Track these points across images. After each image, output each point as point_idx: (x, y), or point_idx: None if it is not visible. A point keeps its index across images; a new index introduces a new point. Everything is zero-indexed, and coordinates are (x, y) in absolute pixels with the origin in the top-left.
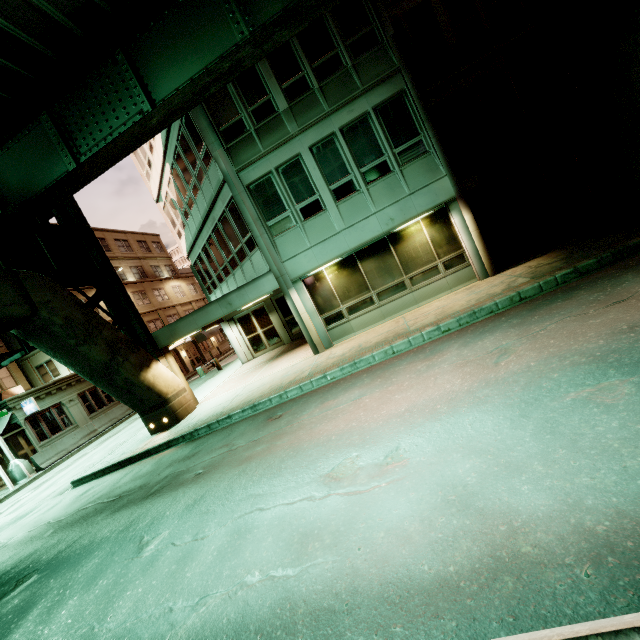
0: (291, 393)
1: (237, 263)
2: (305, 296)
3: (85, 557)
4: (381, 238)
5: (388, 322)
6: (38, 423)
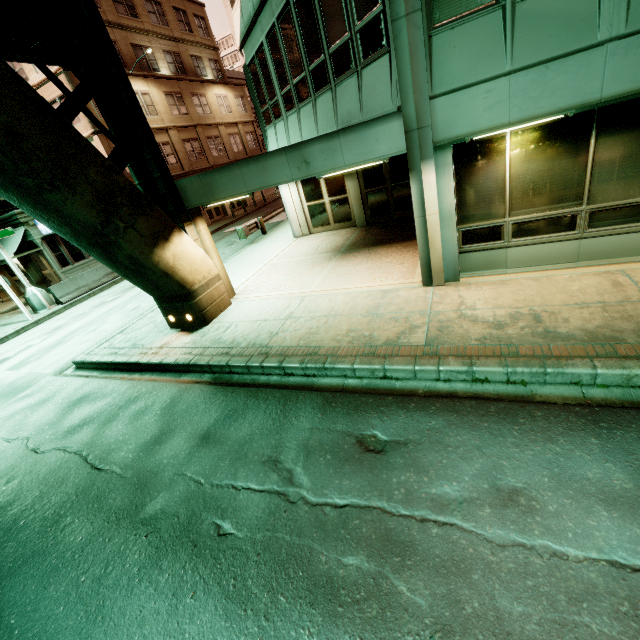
0: (393, 373)
1: (328, 78)
2: (448, 182)
3: None
4: None
5: (584, 272)
6: (57, 246)
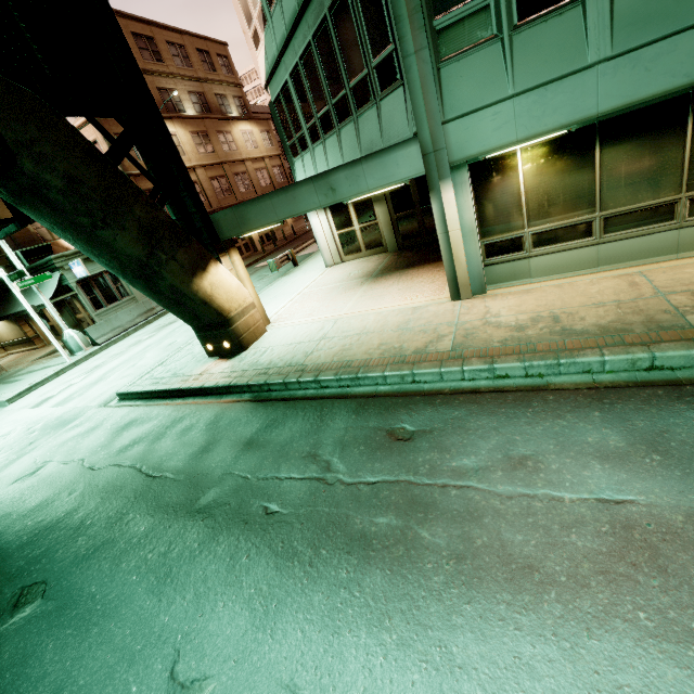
0: (421, 377)
1: (350, 110)
2: (466, 199)
3: (97, 621)
4: (677, 95)
5: (605, 276)
6: (91, 289)
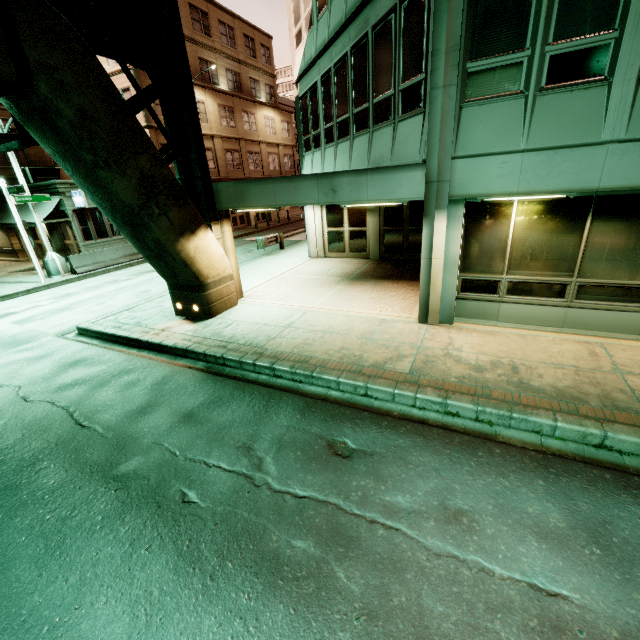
0: (374, 393)
1: (368, 123)
2: (456, 233)
3: None
4: None
5: (567, 338)
6: (86, 220)
